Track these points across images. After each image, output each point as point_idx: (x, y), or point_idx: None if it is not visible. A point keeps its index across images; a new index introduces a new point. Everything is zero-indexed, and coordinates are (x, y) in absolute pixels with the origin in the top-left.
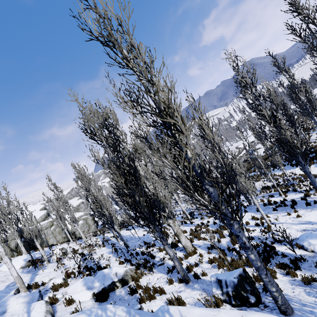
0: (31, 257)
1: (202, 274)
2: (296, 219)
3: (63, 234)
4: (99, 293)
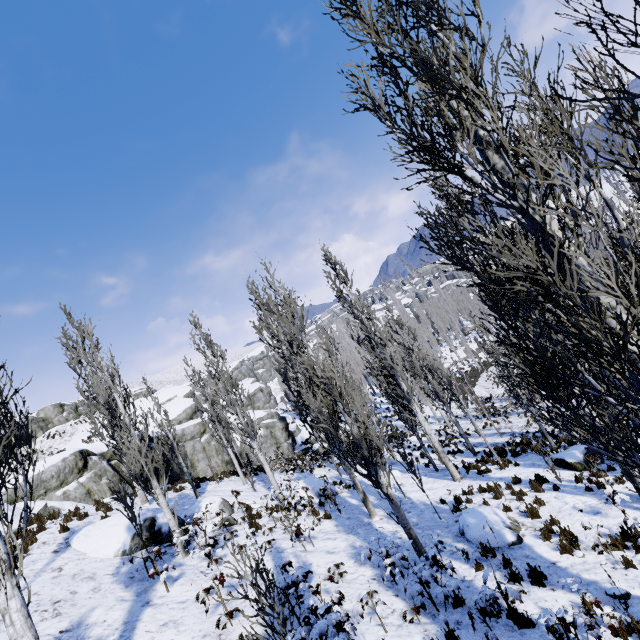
0: (140, 535)
1: None
2: None
3: (224, 454)
4: None
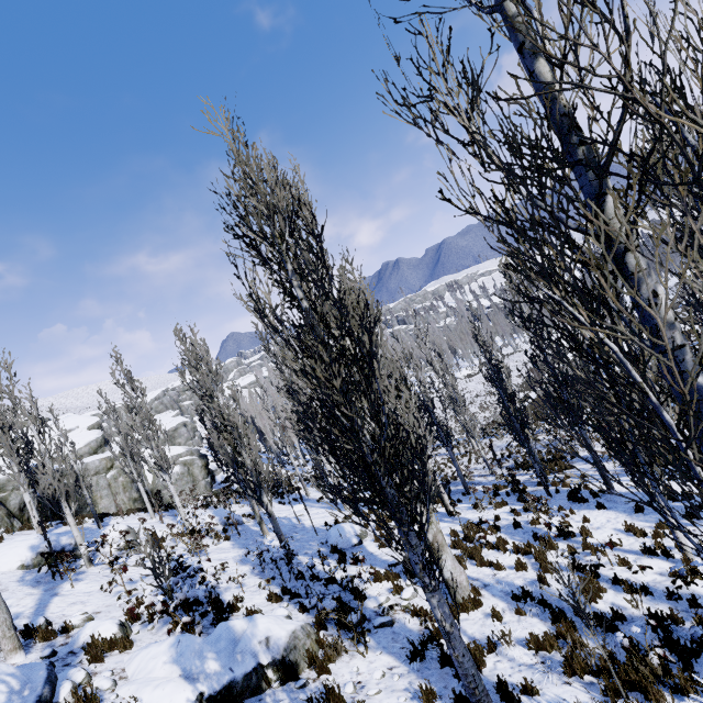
0: (49, 547)
1: (524, 689)
2: None
3: (132, 491)
4: (219, 701)
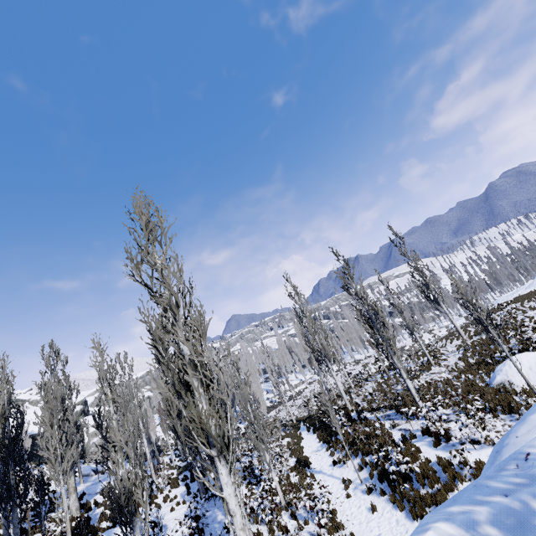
0: None
1: None
2: (168, 512)
3: None
4: None
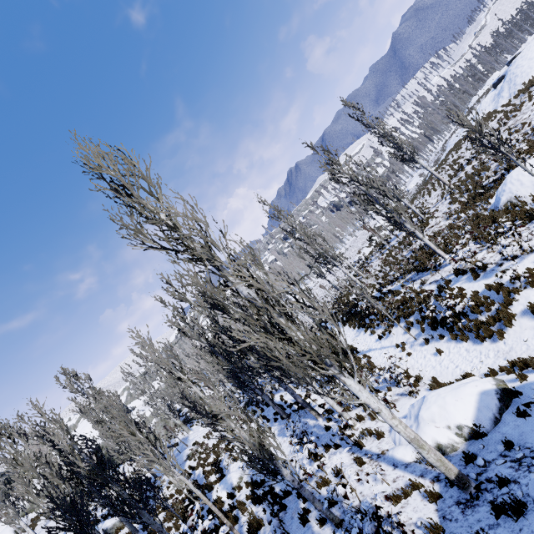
0: None
1: None
2: None
3: None
4: None
